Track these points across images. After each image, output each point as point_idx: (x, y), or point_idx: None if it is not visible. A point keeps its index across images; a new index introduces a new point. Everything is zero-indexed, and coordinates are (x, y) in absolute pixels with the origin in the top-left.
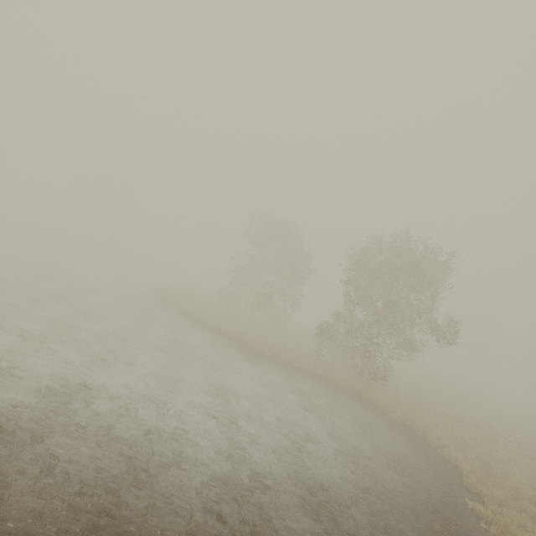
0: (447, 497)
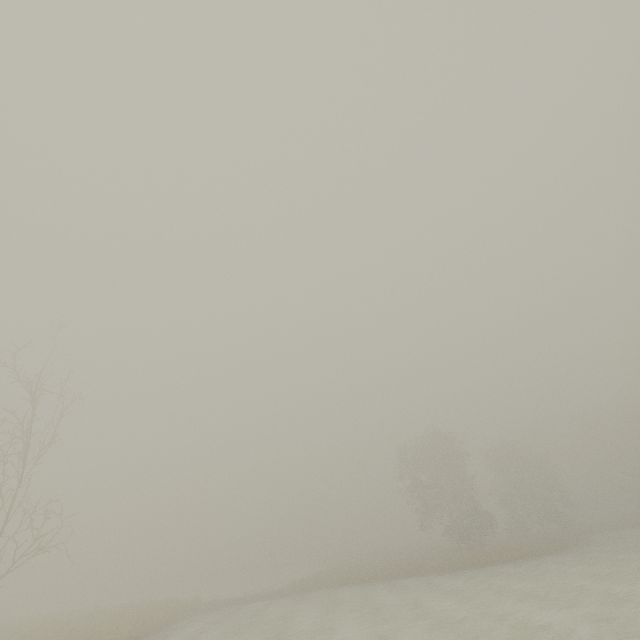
0: None
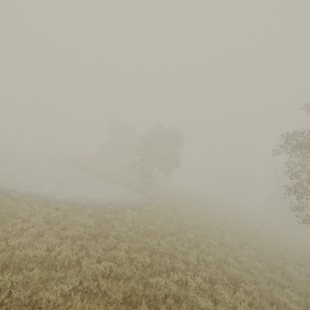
0: (137, 206)
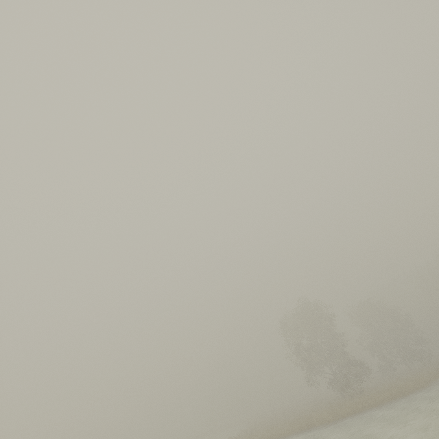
0: None
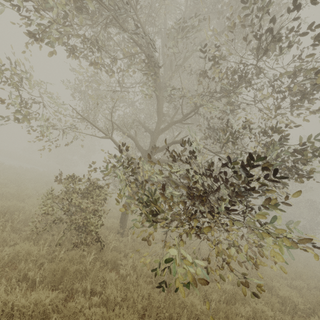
0: None
